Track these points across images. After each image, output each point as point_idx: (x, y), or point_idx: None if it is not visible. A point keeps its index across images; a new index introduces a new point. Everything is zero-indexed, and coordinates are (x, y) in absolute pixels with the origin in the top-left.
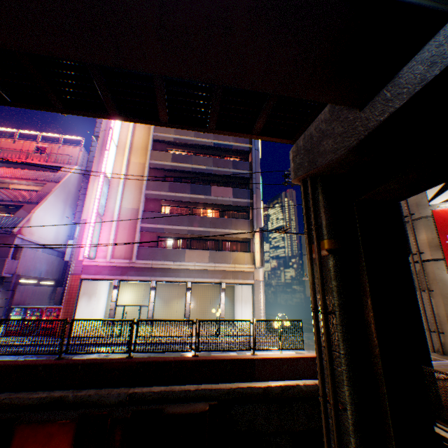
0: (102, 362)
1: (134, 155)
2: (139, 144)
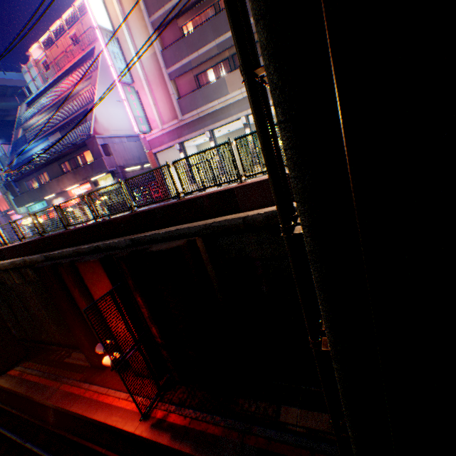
0: (111, 221)
1: None
2: None
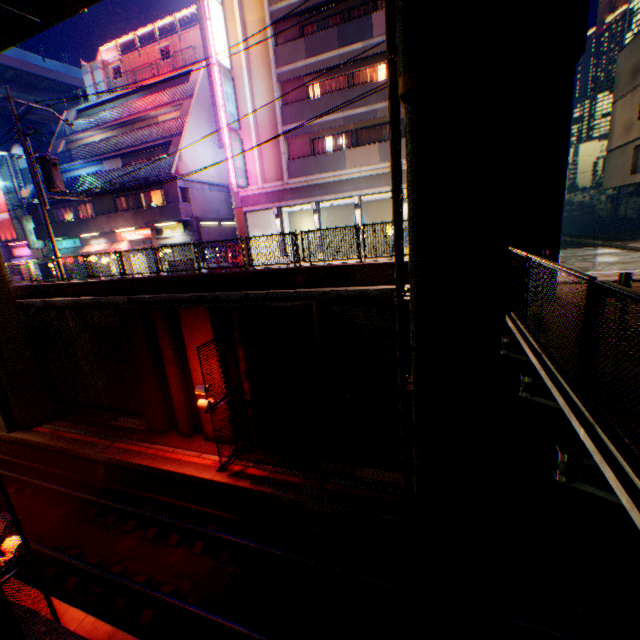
0: (223, 274)
1: (247, 8)
2: None
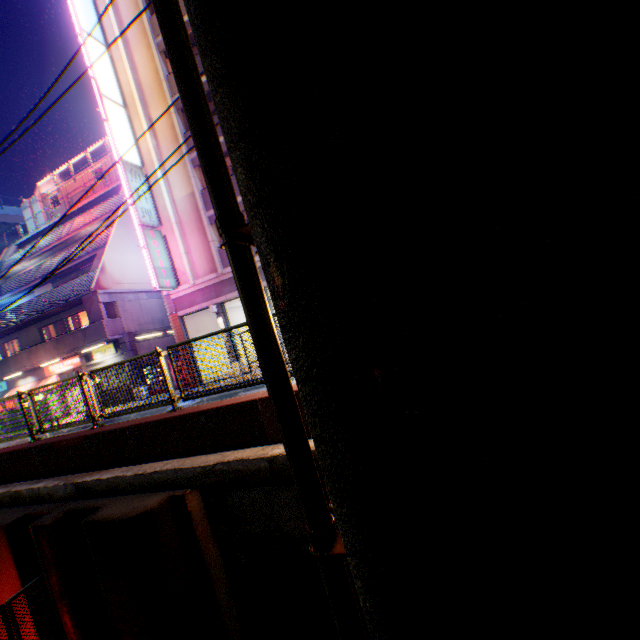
0: (52, 443)
1: (152, 104)
2: (149, 80)
